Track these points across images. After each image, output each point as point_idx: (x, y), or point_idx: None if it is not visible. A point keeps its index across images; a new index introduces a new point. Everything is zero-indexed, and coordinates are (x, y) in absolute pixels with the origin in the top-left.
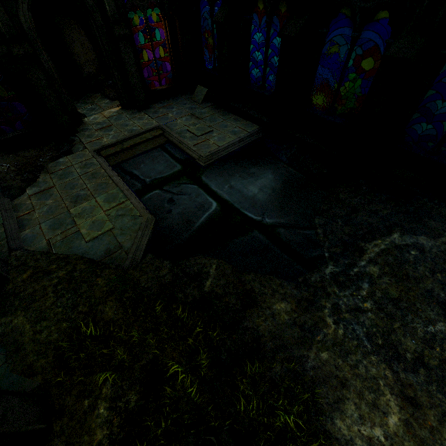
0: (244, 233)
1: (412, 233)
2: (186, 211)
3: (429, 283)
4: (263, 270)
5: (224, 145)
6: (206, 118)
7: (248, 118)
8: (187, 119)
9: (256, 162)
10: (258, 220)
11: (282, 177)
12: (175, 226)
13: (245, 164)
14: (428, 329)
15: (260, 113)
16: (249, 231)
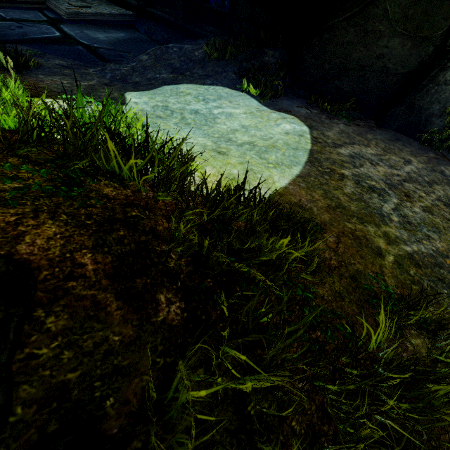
0: (69, 46)
1: (184, 44)
2: (28, 32)
3: (174, 61)
4: (66, 57)
5: (92, 12)
6: (93, 4)
7: (128, 8)
8: (75, 1)
9: (117, 29)
10: (87, 44)
11: (132, 37)
12: (11, 34)
13: (107, 28)
14: (155, 76)
15: (135, 1)
16: (75, 46)
